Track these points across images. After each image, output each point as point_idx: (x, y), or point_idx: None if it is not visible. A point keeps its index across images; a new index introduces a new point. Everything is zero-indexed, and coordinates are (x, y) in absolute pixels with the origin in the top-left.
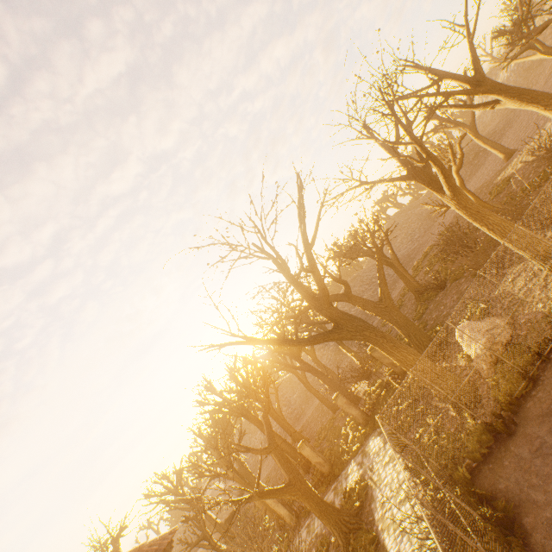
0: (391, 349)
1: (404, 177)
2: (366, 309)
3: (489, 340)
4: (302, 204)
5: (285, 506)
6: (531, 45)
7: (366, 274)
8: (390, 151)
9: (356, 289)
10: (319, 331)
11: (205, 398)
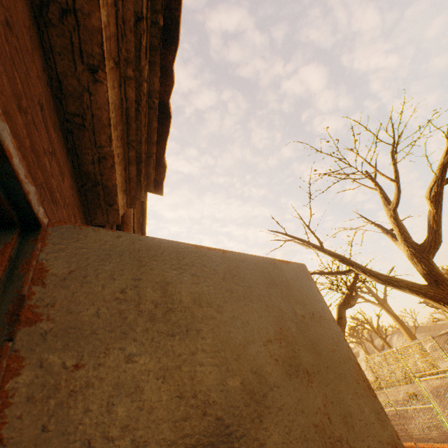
0: None
1: None
2: None
3: None
4: None
5: None
6: (361, 343)
7: None
8: None
9: None
10: None
11: None
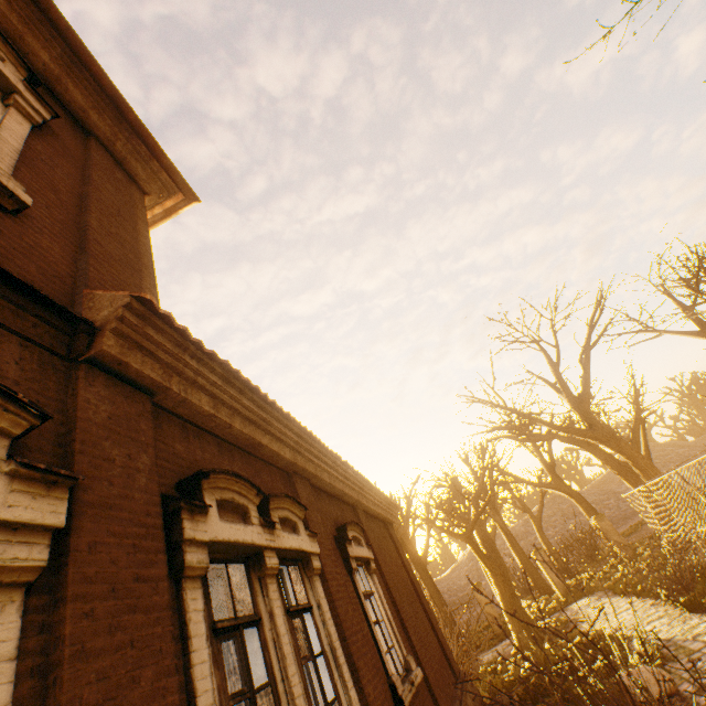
0: (645, 466)
1: (695, 333)
2: (608, 464)
3: None
4: (602, 305)
5: None
6: None
7: (584, 495)
8: (685, 309)
9: (564, 507)
10: (516, 505)
11: None
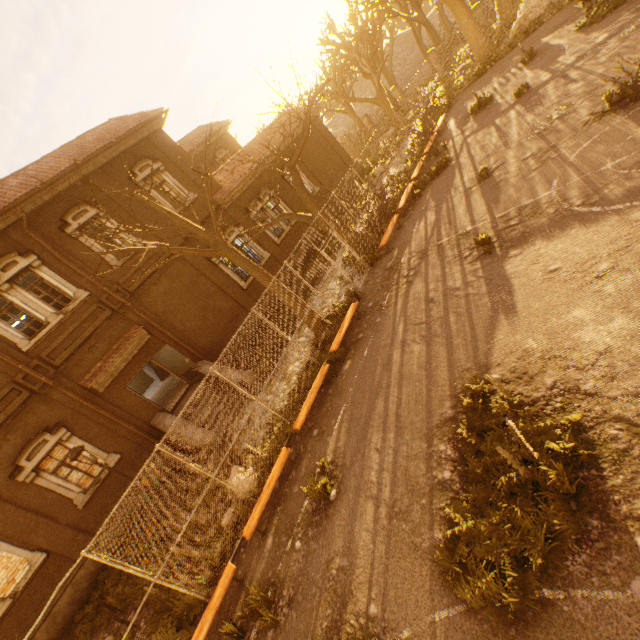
0: (458, 14)
1: None
2: None
3: (524, 17)
4: None
5: (374, 128)
6: None
7: None
8: None
9: None
10: None
11: (327, 39)
